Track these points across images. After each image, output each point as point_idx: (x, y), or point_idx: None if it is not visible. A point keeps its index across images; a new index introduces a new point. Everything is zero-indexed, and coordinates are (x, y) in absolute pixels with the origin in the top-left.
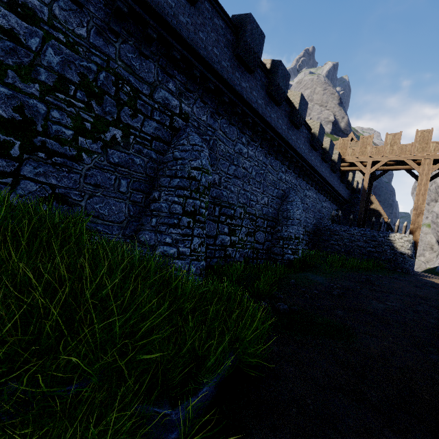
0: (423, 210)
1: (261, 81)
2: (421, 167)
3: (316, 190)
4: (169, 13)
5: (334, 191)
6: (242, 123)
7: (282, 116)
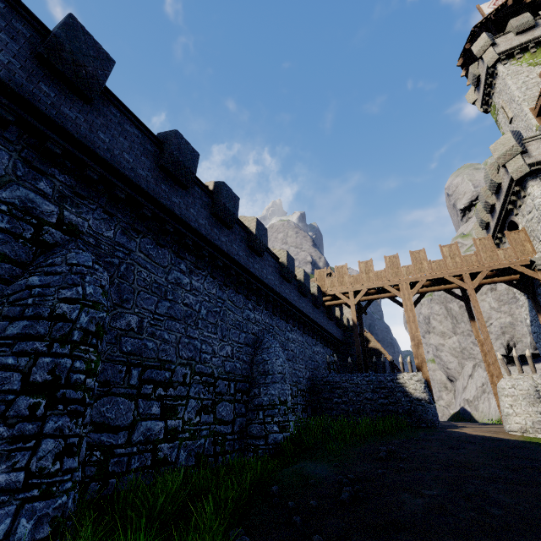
0: (420, 339)
1: (202, 200)
2: (401, 291)
3: (301, 331)
4: (44, 100)
5: (323, 331)
6: (179, 245)
7: (236, 240)
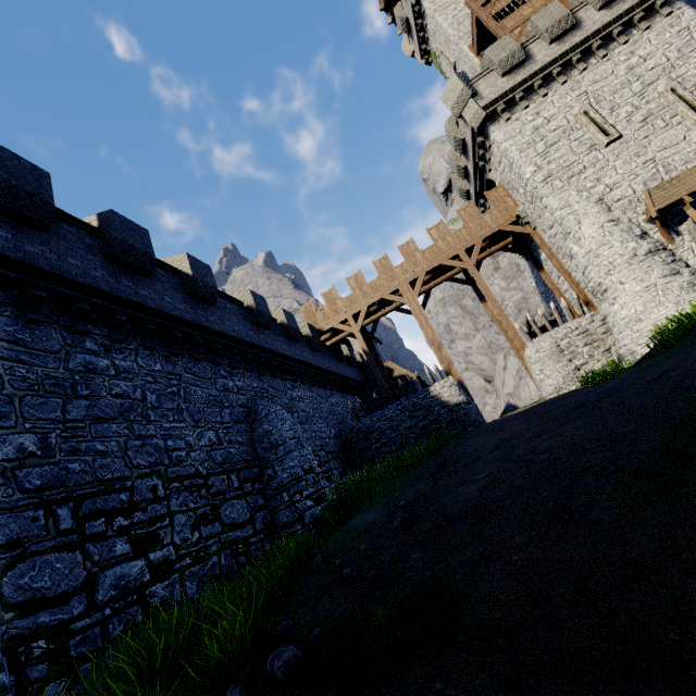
0: (439, 340)
1: (84, 242)
2: (404, 296)
3: (307, 385)
4: None
5: (336, 376)
6: (69, 316)
7: (167, 290)
